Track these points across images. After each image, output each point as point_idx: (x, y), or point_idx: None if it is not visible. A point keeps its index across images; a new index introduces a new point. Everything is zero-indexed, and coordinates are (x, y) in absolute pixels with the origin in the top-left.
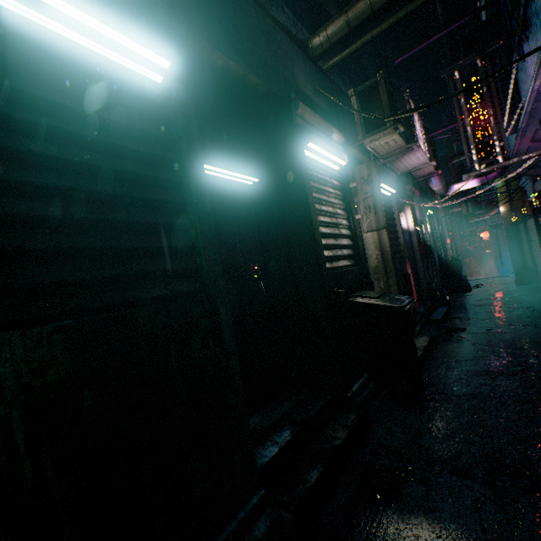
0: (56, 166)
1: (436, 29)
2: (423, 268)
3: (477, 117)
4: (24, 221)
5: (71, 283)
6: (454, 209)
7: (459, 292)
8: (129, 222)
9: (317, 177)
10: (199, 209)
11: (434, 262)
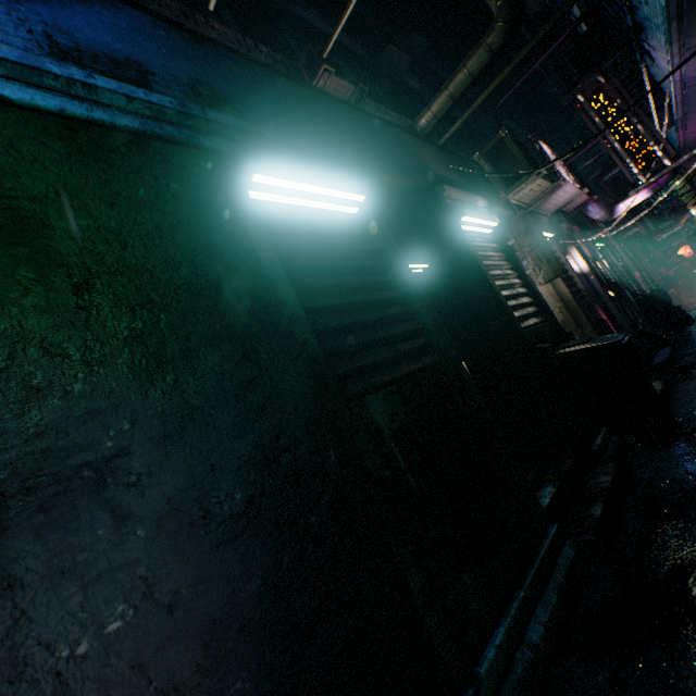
0: (337, 291)
1: (532, 55)
2: (619, 310)
3: (621, 131)
4: (341, 329)
5: (375, 365)
6: (628, 232)
7: (678, 329)
8: (384, 318)
9: (477, 245)
10: (417, 297)
11: (628, 301)
